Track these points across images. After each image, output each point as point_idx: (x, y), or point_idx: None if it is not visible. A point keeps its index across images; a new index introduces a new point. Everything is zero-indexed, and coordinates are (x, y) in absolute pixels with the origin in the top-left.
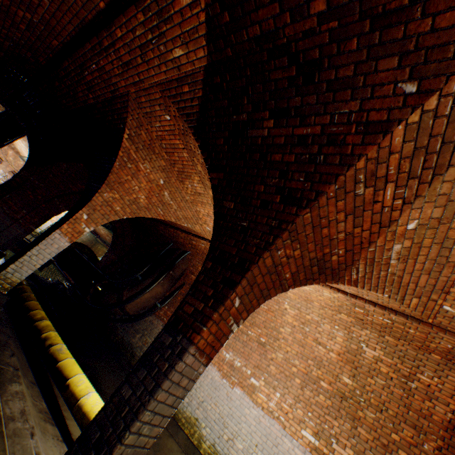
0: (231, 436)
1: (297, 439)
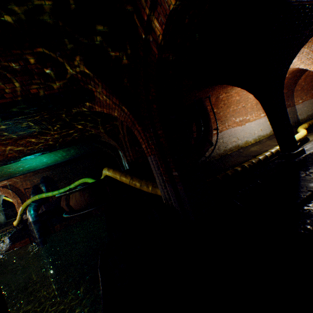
0: (253, 133)
1: (261, 118)
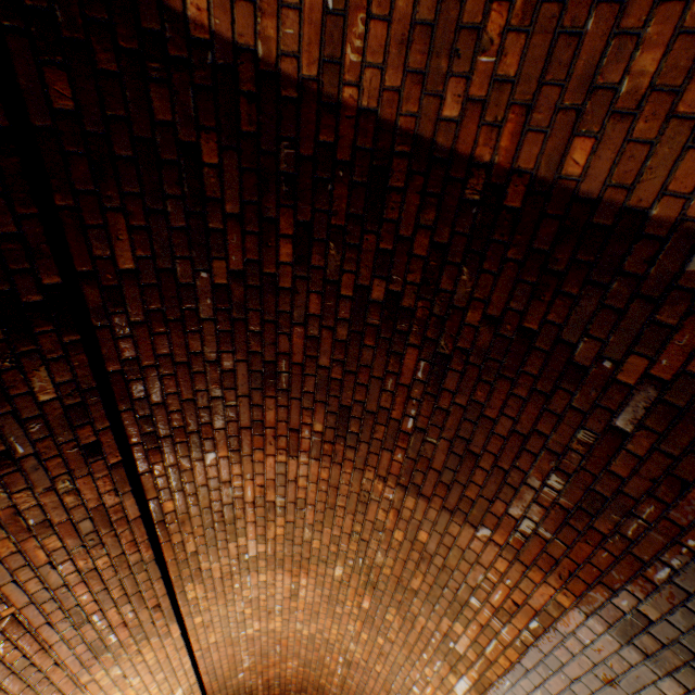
0: None
1: None
